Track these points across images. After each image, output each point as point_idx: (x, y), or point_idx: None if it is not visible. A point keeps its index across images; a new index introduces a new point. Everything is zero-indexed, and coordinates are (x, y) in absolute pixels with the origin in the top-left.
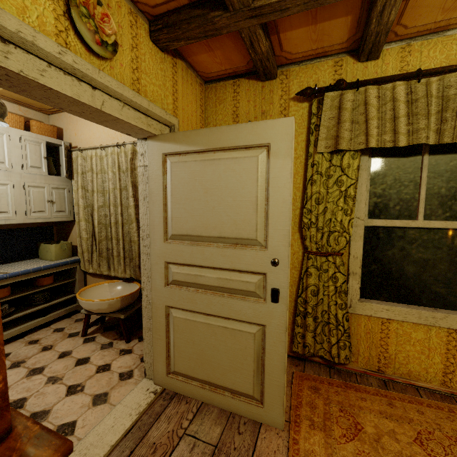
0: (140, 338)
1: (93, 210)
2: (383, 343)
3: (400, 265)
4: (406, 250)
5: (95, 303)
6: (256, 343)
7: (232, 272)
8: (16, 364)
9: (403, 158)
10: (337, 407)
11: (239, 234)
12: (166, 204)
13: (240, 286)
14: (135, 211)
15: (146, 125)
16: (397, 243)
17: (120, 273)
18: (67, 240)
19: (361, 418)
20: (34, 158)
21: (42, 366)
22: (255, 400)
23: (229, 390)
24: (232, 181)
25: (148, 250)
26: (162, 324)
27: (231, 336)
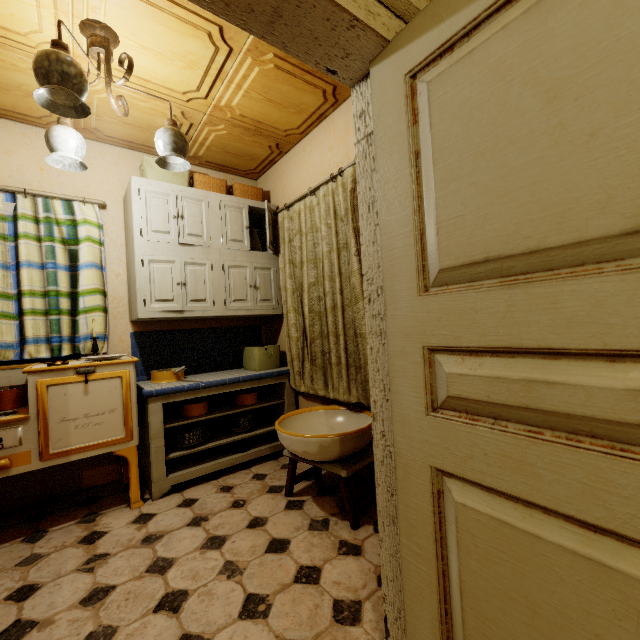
0: (376, 524)
1: (302, 291)
2: None
3: None
4: None
5: (298, 440)
6: None
7: None
8: (197, 520)
9: None
10: None
11: None
12: (420, 198)
13: None
14: (361, 280)
15: (362, 11)
16: None
17: (341, 393)
18: (276, 344)
19: None
20: (235, 228)
21: (224, 535)
22: None
23: None
24: None
25: (381, 324)
26: (423, 516)
27: None
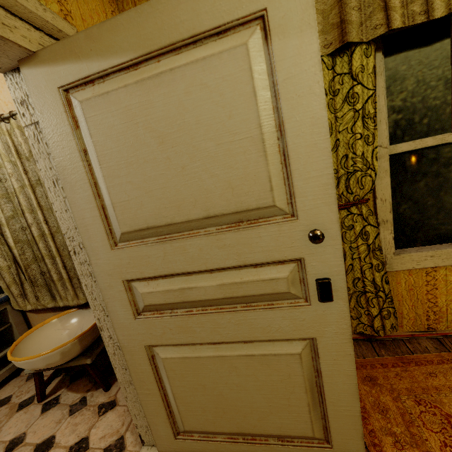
0: None
1: None
2: (431, 296)
3: (437, 197)
4: (442, 176)
5: (38, 360)
6: (305, 366)
7: (241, 269)
8: None
9: (426, 47)
10: (410, 399)
11: (241, 204)
12: (96, 183)
13: (261, 289)
14: None
15: None
16: (430, 169)
17: (70, 300)
18: None
19: (447, 405)
20: None
21: None
22: (316, 440)
23: (275, 436)
24: (206, 108)
25: (89, 268)
26: (147, 373)
27: (263, 366)
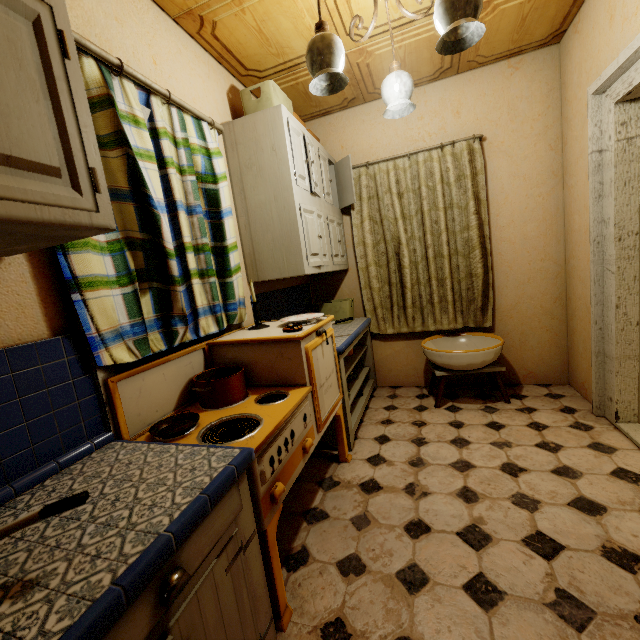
0: (512, 397)
1: (399, 245)
2: None
3: None
4: None
5: (481, 354)
6: None
7: None
8: (418, 441)
9: None
10: None
11: None
12: None
13: None
14: (478, 233)
15: None
16: None
17: (446, 324)
18: (332, 299)
19: None
20: (326, 181)
21: (456, 437)
22: None
23: None
24: None
25: (629, 252)
26: None
27: None
